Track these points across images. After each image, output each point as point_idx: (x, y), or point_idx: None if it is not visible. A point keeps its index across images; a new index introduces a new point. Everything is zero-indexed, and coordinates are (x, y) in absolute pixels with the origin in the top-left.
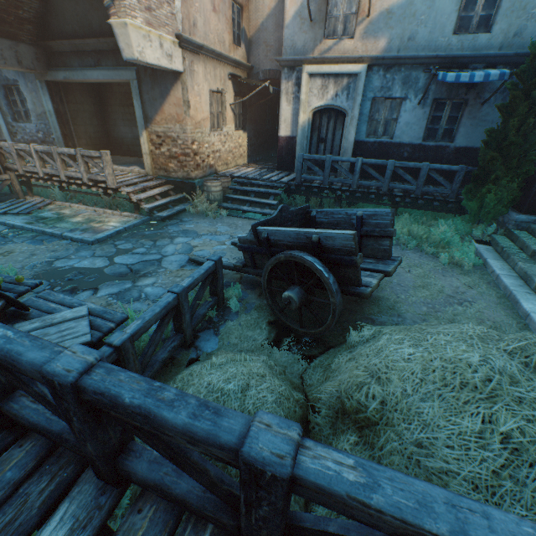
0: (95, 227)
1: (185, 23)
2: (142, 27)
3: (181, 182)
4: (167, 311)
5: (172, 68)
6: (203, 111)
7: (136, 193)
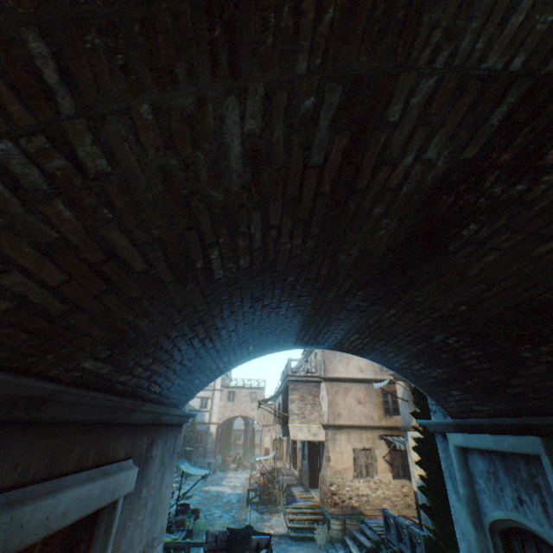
0: (263, 528)
1: (330, 415)
2: (297, 425)
3: (324, 513)
4: (178, 544)
5: (316, 439)
6: (345, 462)
7: (294, 514)
